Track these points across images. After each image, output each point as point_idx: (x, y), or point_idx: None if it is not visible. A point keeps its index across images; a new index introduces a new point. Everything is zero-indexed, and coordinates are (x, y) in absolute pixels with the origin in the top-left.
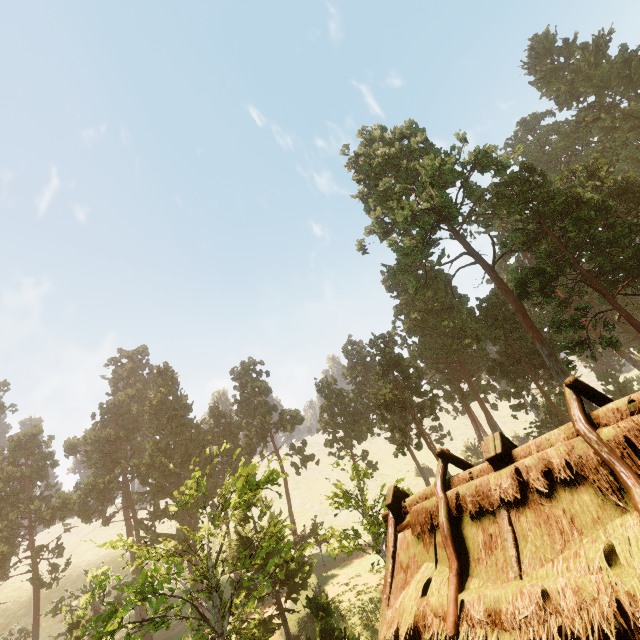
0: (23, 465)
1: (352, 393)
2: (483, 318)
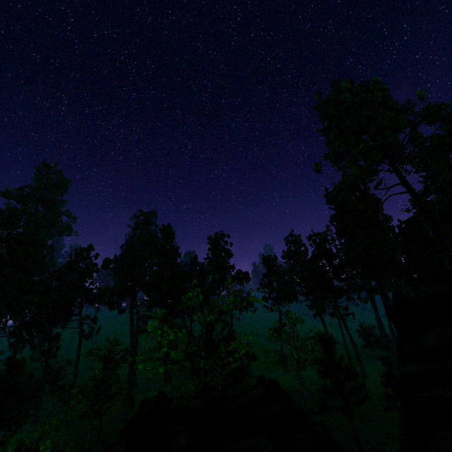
0: (81, 267)
1: (286, 270)
2: (400, 235)
